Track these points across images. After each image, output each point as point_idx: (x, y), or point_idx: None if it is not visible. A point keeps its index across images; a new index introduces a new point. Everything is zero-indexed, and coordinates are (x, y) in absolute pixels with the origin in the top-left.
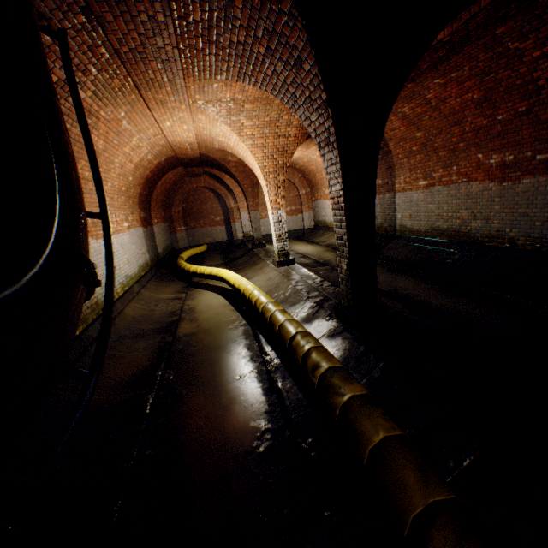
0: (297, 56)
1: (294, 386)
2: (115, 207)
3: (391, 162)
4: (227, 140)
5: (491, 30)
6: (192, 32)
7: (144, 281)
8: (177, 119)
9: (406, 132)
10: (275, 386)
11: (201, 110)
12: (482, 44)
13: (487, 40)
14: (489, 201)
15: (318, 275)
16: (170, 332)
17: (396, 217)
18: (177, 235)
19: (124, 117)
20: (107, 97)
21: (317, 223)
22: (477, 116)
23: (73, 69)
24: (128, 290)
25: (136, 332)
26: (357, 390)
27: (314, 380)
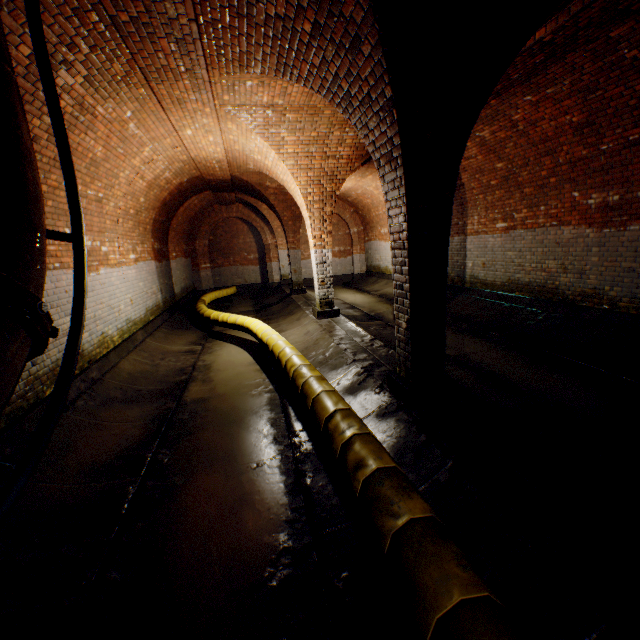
0: (355, 34)
1: (328, 485)
2: (118, 233)
3: (463, 198)
4: (263, 159)
5: (606, 30)
6: (215, 0)
7: (151, 327)
8: (201, 126)
9: (484, 162)
10: (302, 483)
11: (231, 117)
12: (591, 50)
13: (598, 45)
14: (584, 251)
15: (367, 331)
16: (174, 396)
17: (465, 265)
18: (201, 274)
19: (131, 118)
20: (105, 87)
21: (369, 268)
22: (575, 144)
23: (42, 32)
24: (128, 338)
25: (130, 394)
26: (418, 510)
27: (356, 485)
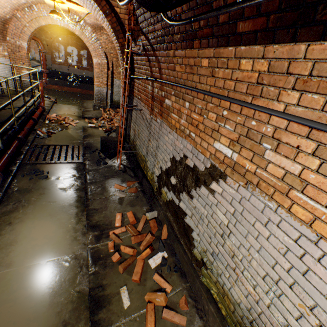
0: None
1: None
2: None
3: None
4: None
5: None
6: None
7: None
8: None
9: None
10: None
11: None
12: None
13: None
14: None
15: None
16: None
17: None
18: None
19: None
20: None
21: None
22: None
23: None
24: None
25: None
26: None
27: None
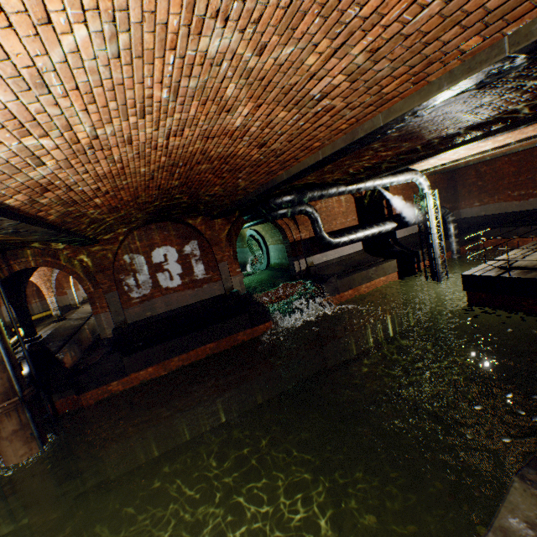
0: None
1: None
2: None
3: None
4: None
5: None
6: None
7: None
8: None
9: None
10: None
11: None
12: None
13: None
14: None
15: (62, 325)
16: None
17: None
18: (33, 306)
19: None
20: None
21: None
22: None
23: None
24: None
25: None
26: None
27: None
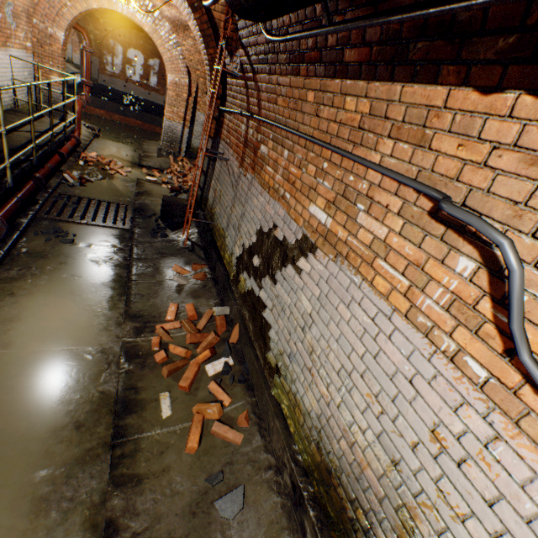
0: None
1: None
2: None
3: None
4: None
5: None
6: None
7: None
8: None
9: None
10: None
11: None
12: None
13: None
14: None
15: None
16: None
17: None
18: None
19: None
20: None
21: None
22: None
23: None
24: None
25: None
26: None
27: None
